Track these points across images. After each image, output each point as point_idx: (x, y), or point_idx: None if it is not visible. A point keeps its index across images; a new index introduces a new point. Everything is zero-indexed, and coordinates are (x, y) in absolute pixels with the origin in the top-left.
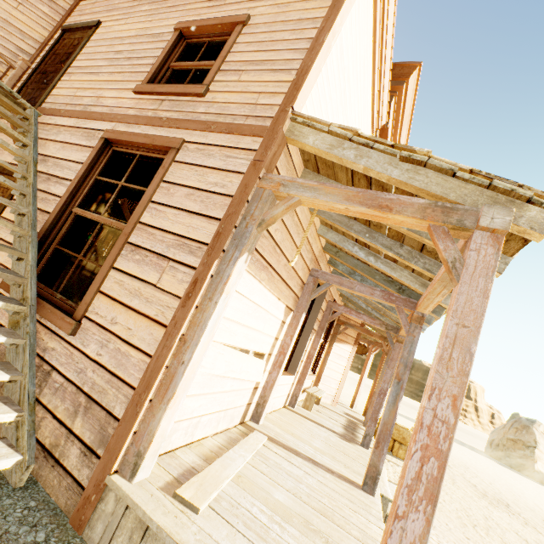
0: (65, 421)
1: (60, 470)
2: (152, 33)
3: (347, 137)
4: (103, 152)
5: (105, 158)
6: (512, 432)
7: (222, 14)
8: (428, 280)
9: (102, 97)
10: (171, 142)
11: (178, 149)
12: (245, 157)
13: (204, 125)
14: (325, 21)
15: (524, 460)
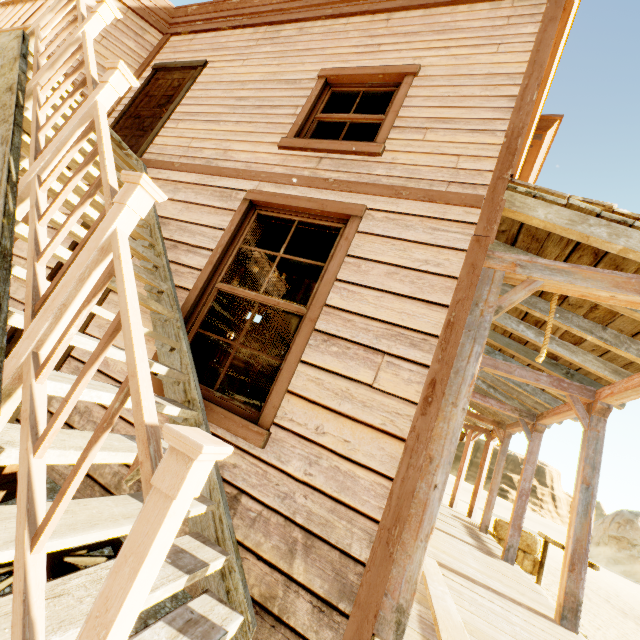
0: (276, 563)
1: (286, 632)
2: (285, 79)
3: (594, 212)
4: (246, 216)
5: (249, 223)
6: (613, 527)
7: (378, 62)
8: (622, 366)
9: (231, 150)
10: (349, 209)
11: (361, 217)
12: (459, 231)
13: (391, 190)
14: (527, 78)
15: (632, 562)
